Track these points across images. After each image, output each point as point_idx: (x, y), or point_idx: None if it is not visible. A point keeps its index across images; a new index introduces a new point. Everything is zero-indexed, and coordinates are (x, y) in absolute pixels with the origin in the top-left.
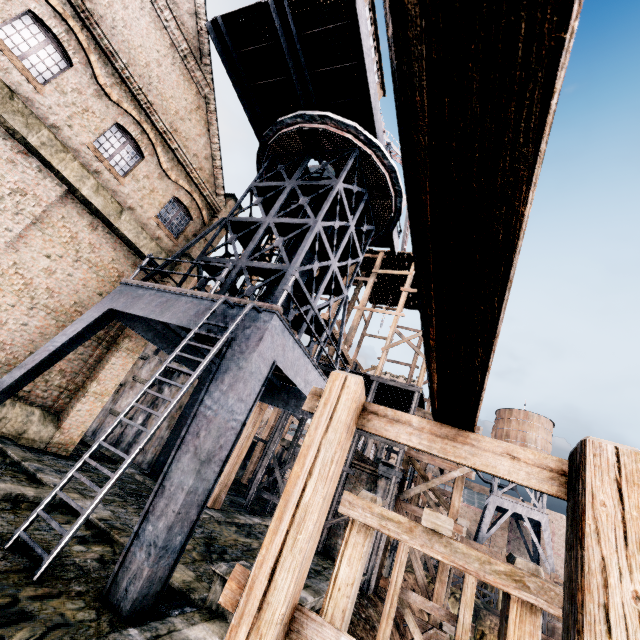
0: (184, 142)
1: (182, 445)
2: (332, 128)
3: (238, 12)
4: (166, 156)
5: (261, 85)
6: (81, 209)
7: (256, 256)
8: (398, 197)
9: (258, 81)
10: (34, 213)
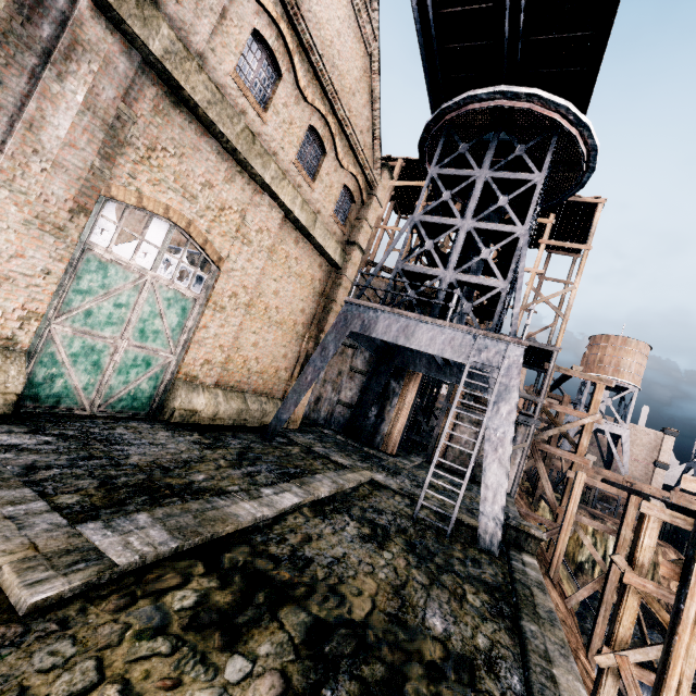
0: (354, 121)
1: (487, 457)
2: (538, 107)
3: None
4: (341, 144)
5: (452, 48)
6: (290, 228)
7: (464, 269)
8: (588, 173)
9: (450, 43)
10: (268, 246)
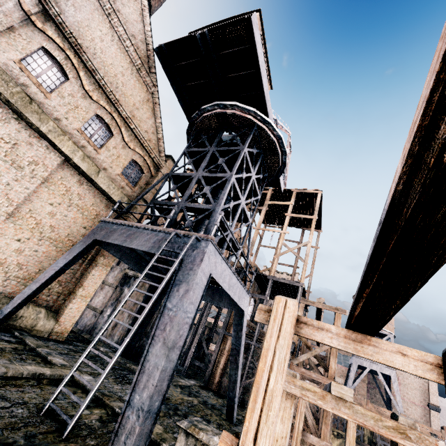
0: (139, 123)
1: (154, 336)
2: (238, 112)
3: (175, 41)
4: (127, 133)
5: (190, 85)
6: (73, 171)
7: (191, 199)
8: (283, 155)
9: (188, 83)
10: (43, 176)
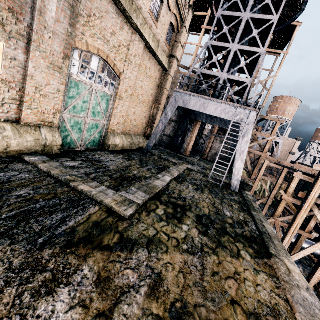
0: None
1: (236, 158)
2: None
3: None
4: None
5: None
6: (147, 51)
7: (231, 72)
8: (300, 12)
9: None
10: (138, 64)
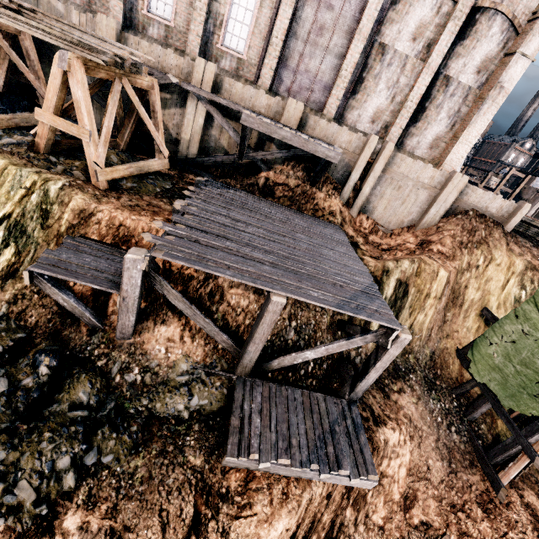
0: None
1: None
2: None
3: None
4: None
5: None
6: None
7: None
8: None
9: None
10: None
